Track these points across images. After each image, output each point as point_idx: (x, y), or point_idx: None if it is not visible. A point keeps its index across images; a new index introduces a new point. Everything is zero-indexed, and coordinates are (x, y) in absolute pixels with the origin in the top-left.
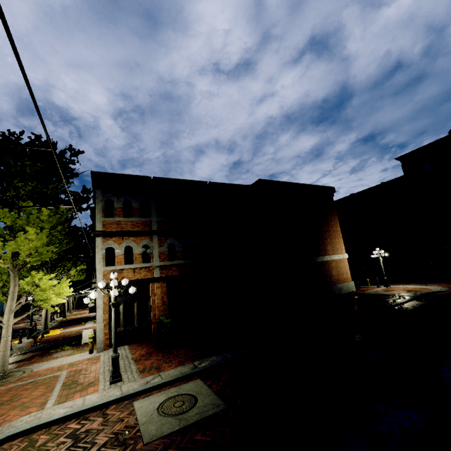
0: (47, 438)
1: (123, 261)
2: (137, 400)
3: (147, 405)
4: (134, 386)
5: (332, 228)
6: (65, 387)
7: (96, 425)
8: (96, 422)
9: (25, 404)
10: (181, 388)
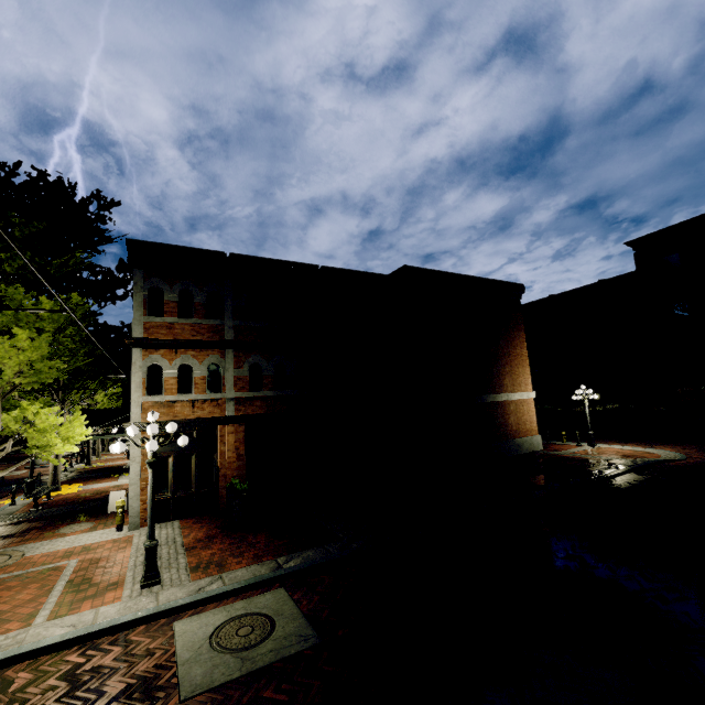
0: (29, 678)
1: (176, 389)
2: (181, 619)
3: (195, 629)
4: (179, 595)
5: (514, 350)
6: (70, 589)
7: (110, 661)
8: (111, 654)
9: (3, 614)
10: (252, 603)
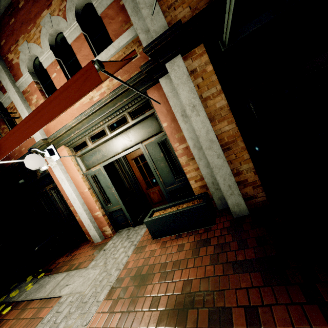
0: None
1: None
2: None
3: None
4: None
5: None
6: None
7: None
8: None
9: None
10: None
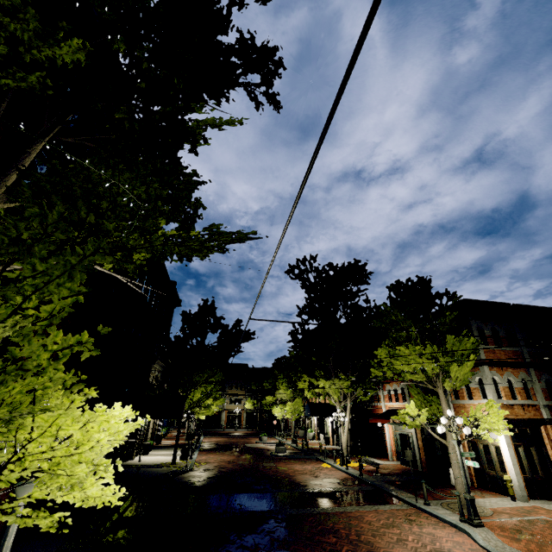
0: None
1: (510, 395)
2: None
3: None
4: None
5: None
6: None
7: None
8: None
9: None
10: None
